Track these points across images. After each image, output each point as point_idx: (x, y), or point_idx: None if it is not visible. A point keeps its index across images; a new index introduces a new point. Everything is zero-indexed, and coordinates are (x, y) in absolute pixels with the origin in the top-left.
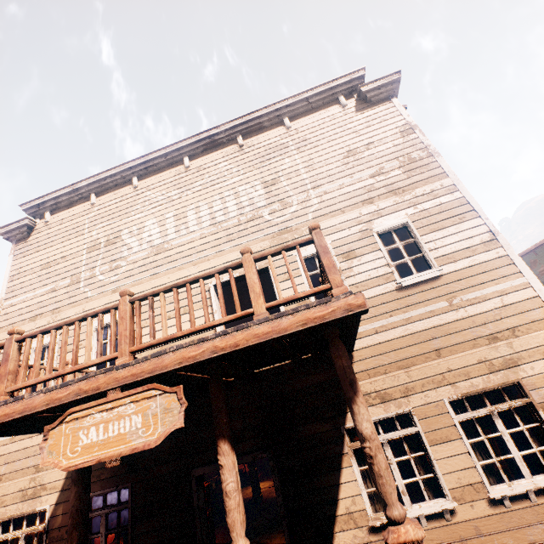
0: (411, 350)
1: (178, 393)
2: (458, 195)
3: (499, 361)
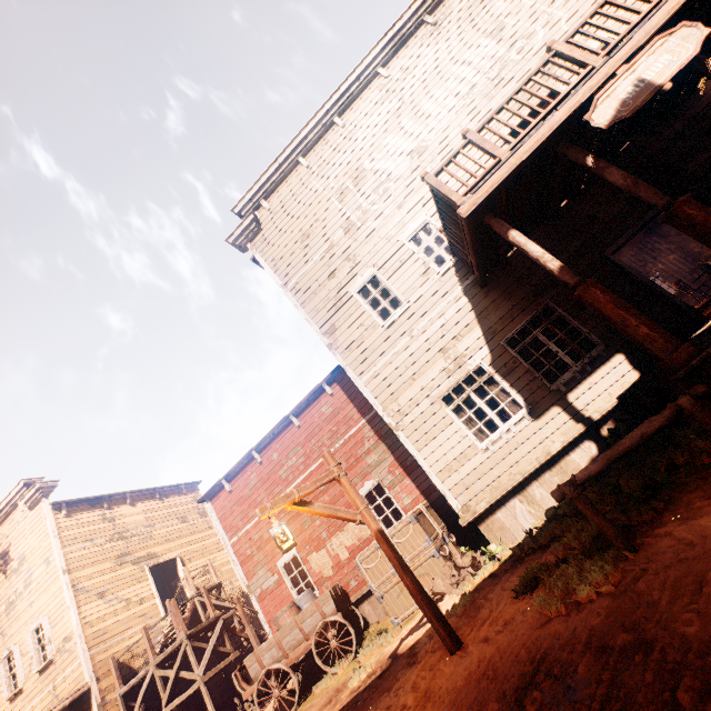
0: None
1: (686, 24)
2: None
3: None
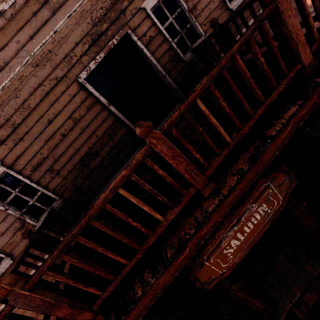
0: None
1: (285, 169)
2: None
3: None
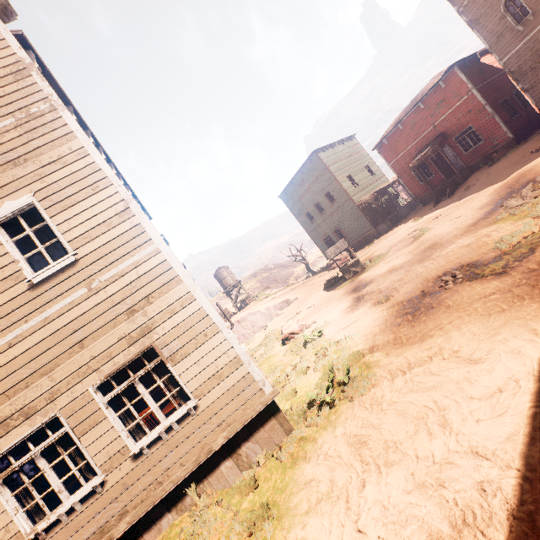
0: (54, 352)
1: None
2: (90, 161)
3: (137, 332)
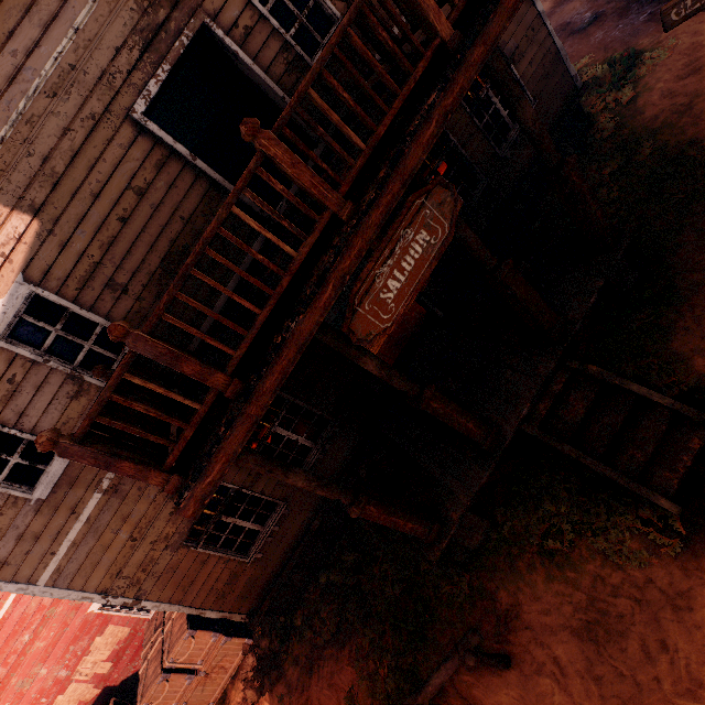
0: None
1: (442, 181)
2: None
3: None
